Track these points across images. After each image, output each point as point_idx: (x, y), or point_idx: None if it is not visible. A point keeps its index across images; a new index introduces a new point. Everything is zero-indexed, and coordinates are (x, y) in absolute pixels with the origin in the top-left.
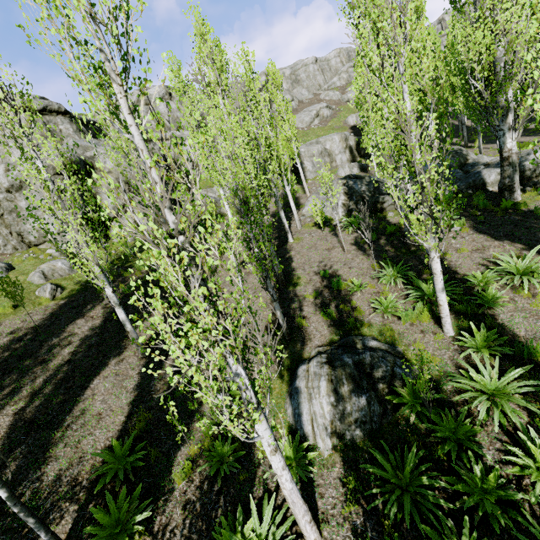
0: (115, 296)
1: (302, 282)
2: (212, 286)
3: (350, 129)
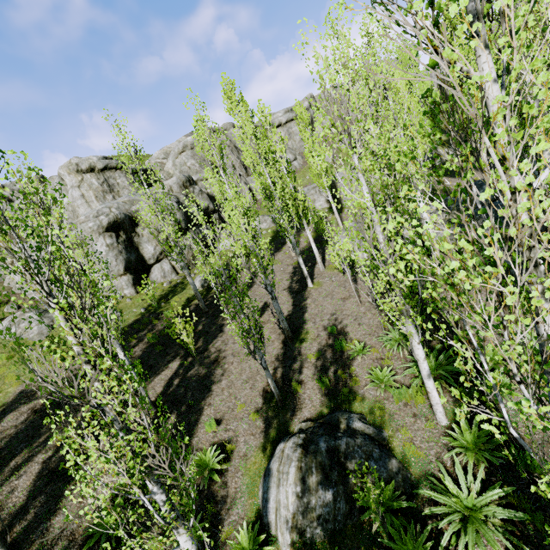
0: (126, 359)
1: (309, 338)
2: (103, 438)
3: None
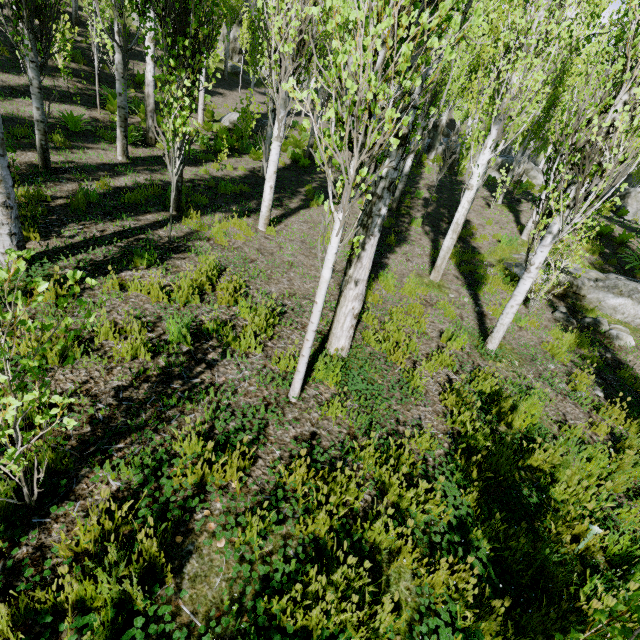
0: None
1: None
2: None
3: (449, 120)
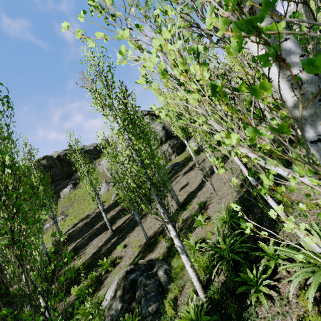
0: (101, 207)
1: (188, 208)
2: None
3: None
